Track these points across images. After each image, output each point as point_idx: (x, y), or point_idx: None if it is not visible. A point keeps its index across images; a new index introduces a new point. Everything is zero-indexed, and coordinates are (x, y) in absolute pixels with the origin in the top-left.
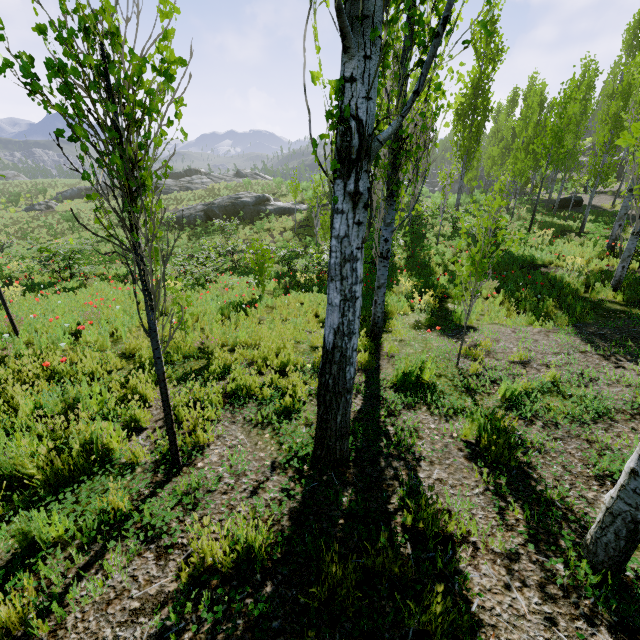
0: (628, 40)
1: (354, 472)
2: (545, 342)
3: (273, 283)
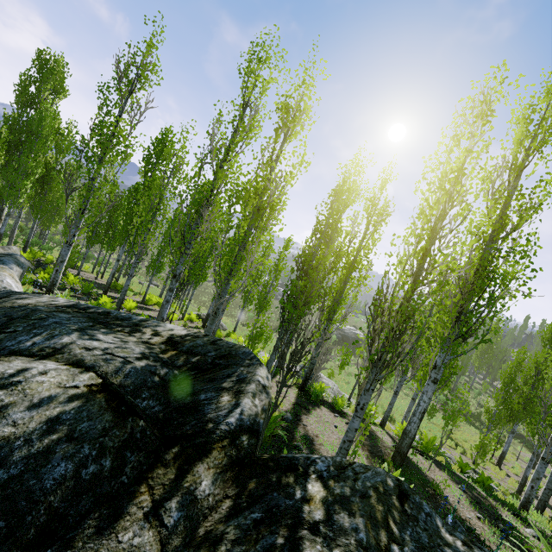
0: None
1: None
2: None
3: None
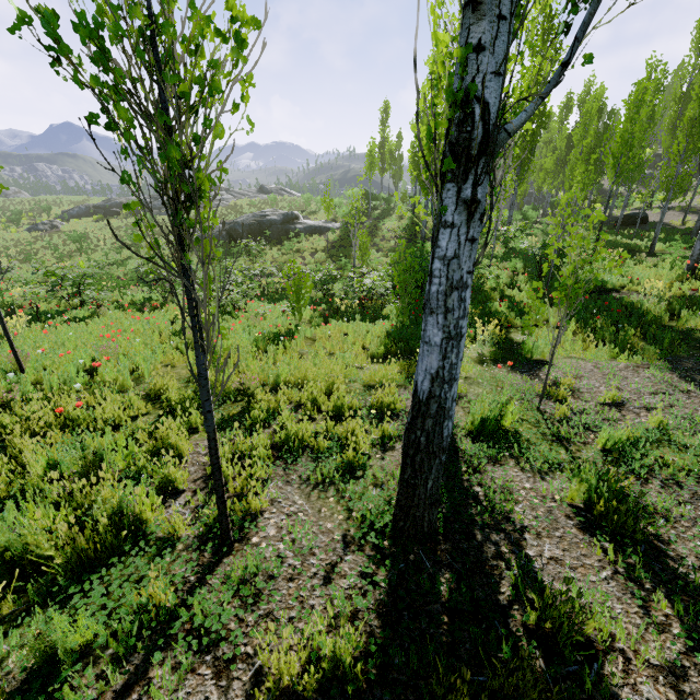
0: (698, 38)
1: (446, 549)
2: (636, 379)
3: (309, 311)
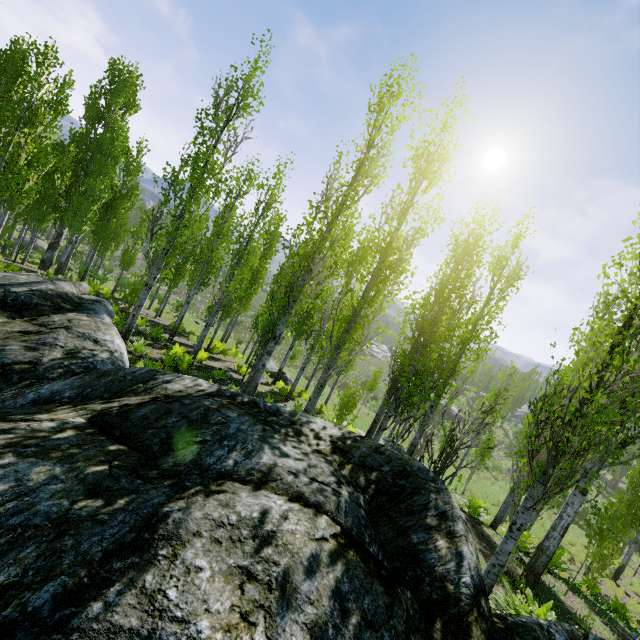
0: None
1: None
2: None
3: None
